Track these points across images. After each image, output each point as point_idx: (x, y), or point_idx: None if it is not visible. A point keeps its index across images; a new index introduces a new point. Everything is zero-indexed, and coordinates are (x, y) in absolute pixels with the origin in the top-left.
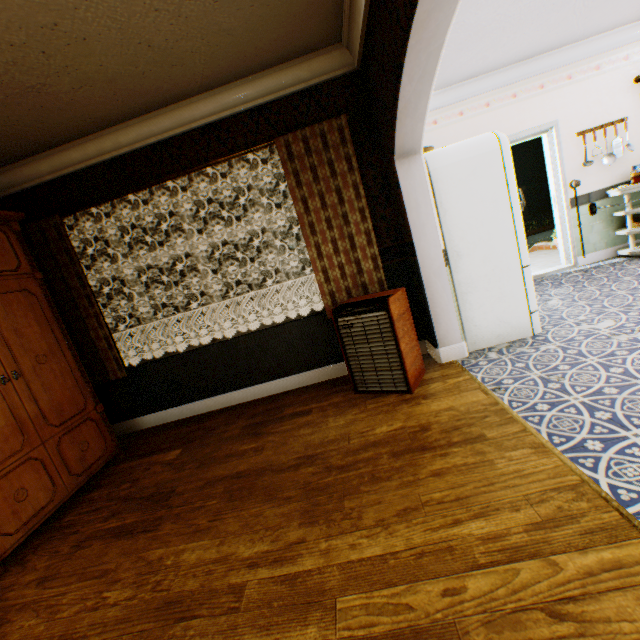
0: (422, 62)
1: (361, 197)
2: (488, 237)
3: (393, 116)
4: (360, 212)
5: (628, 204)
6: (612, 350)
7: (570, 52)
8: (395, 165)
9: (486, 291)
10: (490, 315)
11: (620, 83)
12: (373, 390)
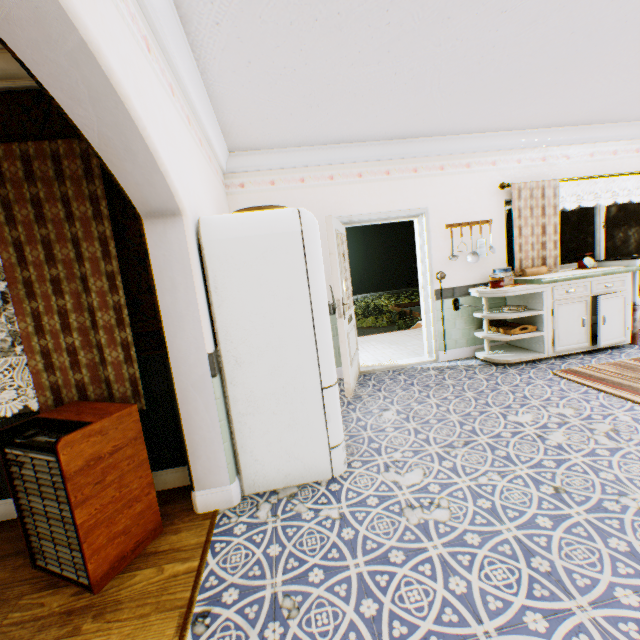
0: (70, 69)
1: (112, 257)
2: (280, 343)
3: (94, 152)
4: (109, 277)
5: (486, 307)
6: (390, 546)
7: (443, 143)
8: (144, 224)
9: (274, 414)
10: (278, 446)
11: (488, 185)
12: (54, 569)
